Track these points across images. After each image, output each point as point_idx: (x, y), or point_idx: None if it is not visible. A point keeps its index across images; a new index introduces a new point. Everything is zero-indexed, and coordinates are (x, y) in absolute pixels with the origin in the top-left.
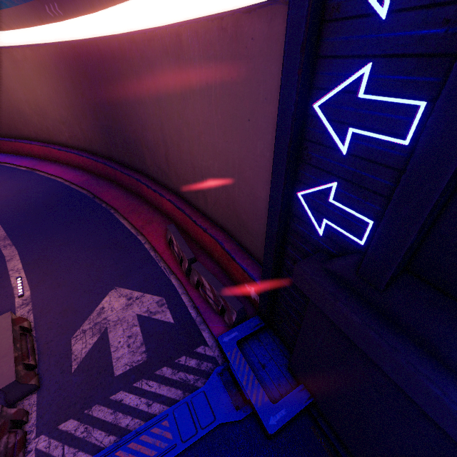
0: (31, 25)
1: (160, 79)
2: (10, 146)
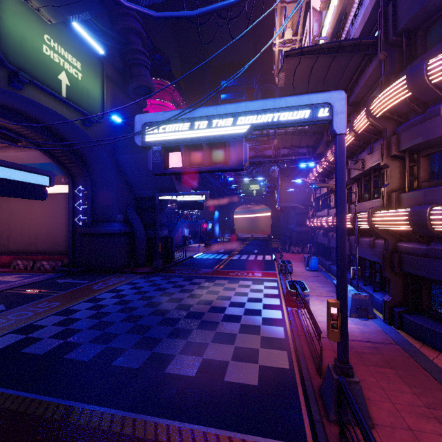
0: None
1: (15, 207)
2: None
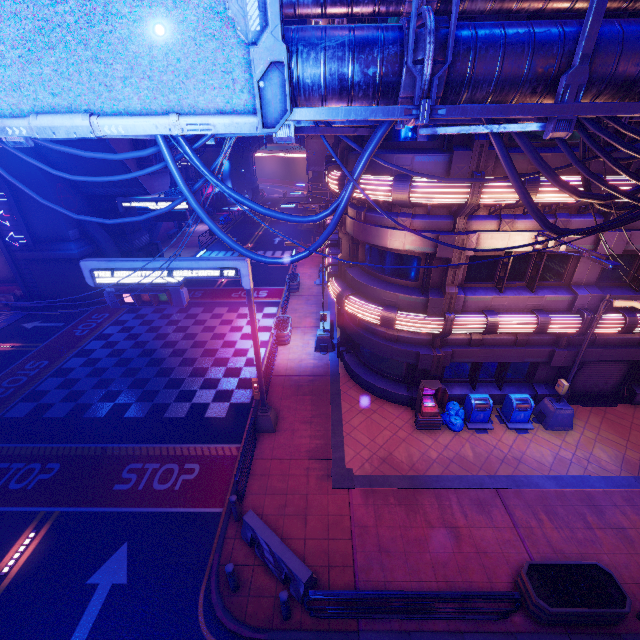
0: None
1: None
2: None
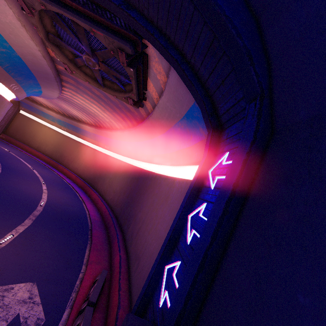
0: (134, 159)
1: (160, 193)
2: (87, 189)
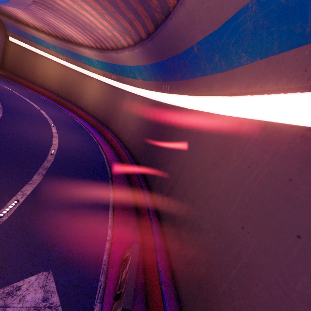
0: (151, 90)
1: (202, 141)
2: (100, 128)
